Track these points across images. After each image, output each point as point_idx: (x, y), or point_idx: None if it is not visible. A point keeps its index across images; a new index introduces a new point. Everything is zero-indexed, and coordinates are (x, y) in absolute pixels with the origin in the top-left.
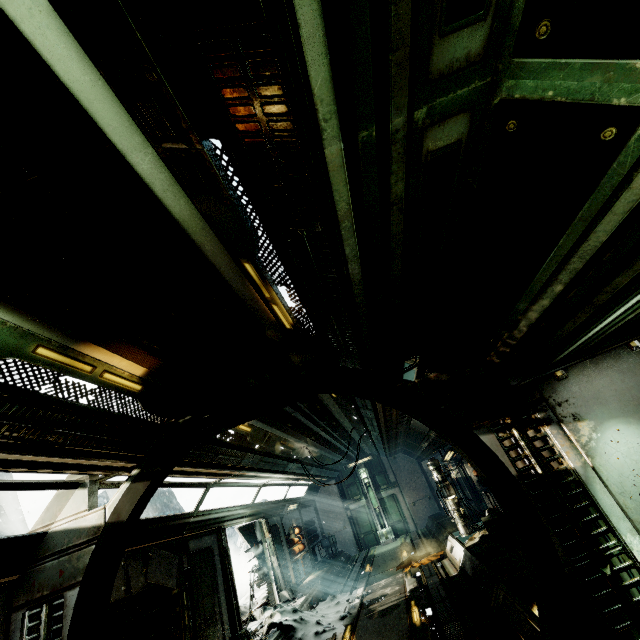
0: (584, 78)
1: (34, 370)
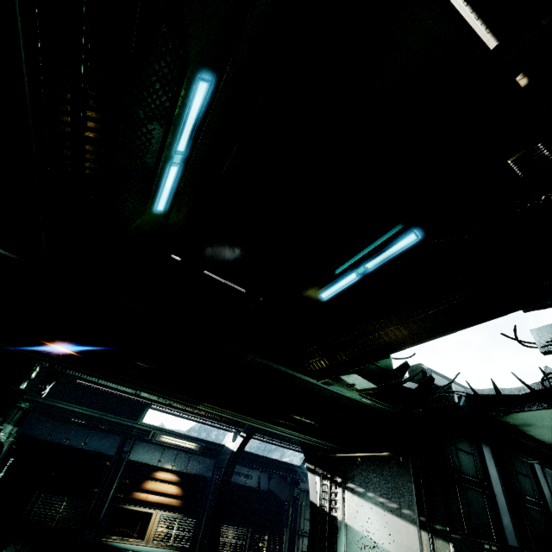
0: None
1: None
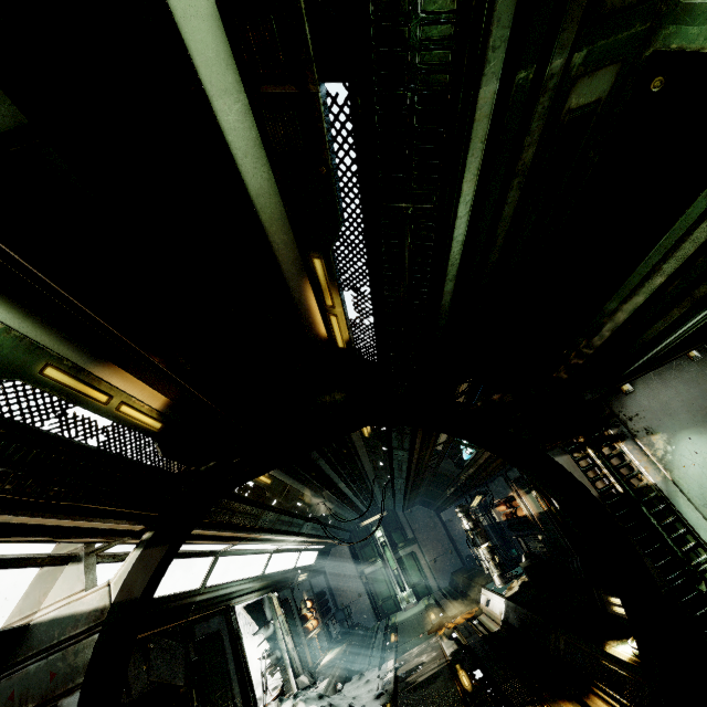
0: None
1: (37, 399)
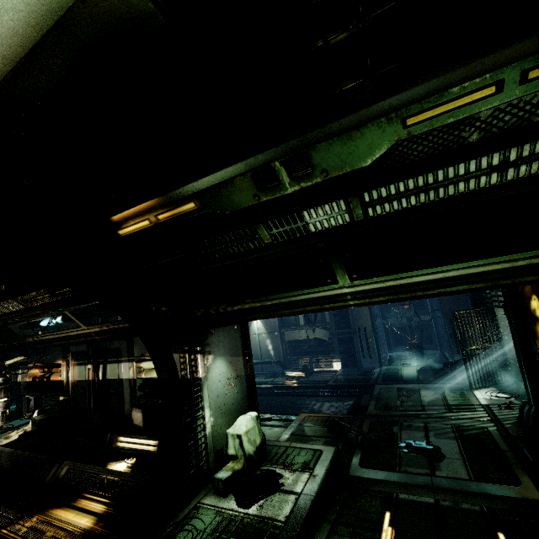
0: (340, 269)
1: None
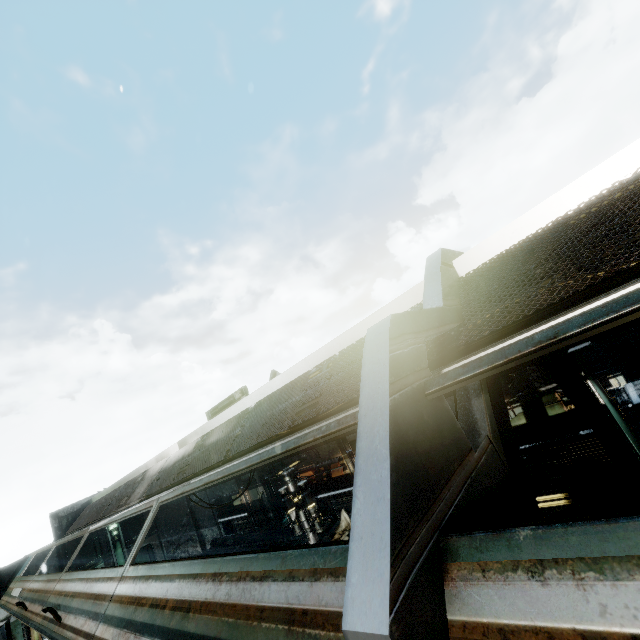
0: None
1: None
